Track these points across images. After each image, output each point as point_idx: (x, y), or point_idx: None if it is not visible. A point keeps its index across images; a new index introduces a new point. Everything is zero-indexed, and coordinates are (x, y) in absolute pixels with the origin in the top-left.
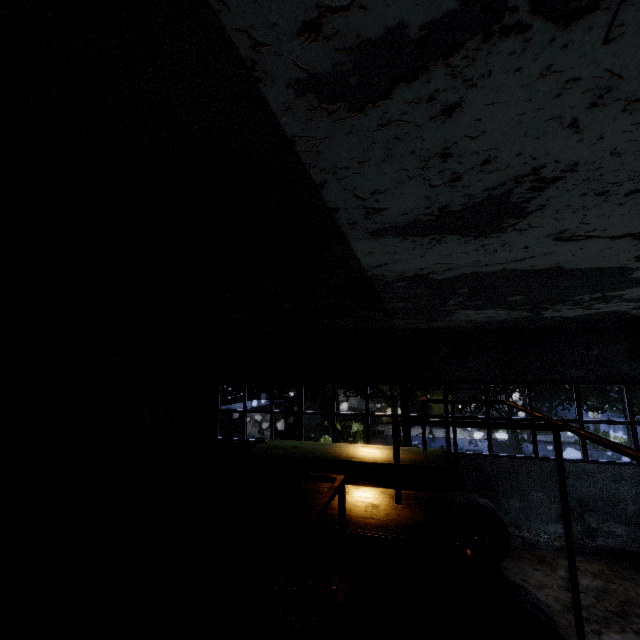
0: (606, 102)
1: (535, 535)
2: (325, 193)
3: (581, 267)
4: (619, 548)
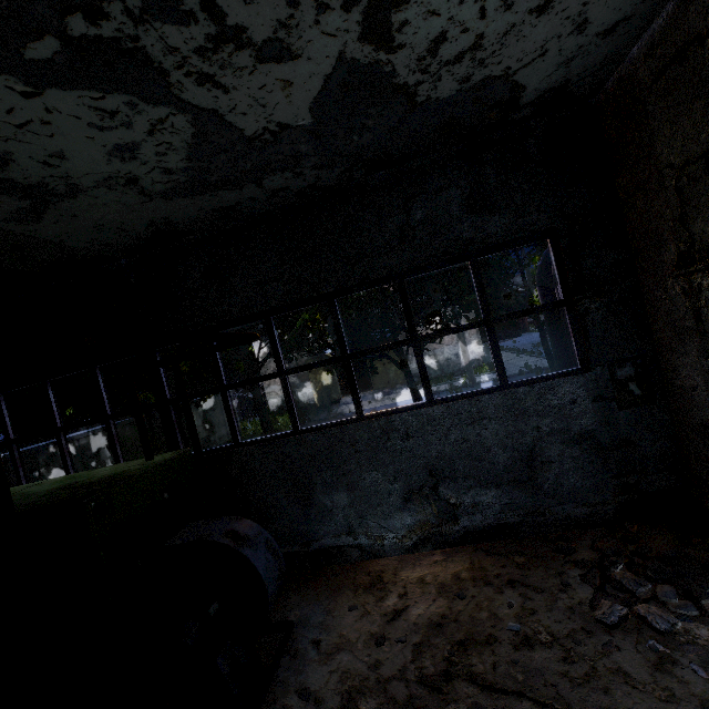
0: None
1: (377, 538)
2: None
3: None
4: (491, 524)
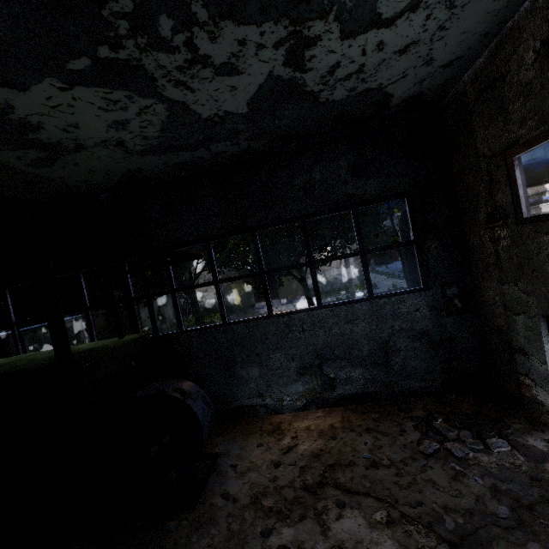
0: None
1: (278, 400)
2: None
3: None
4: (358, 392)
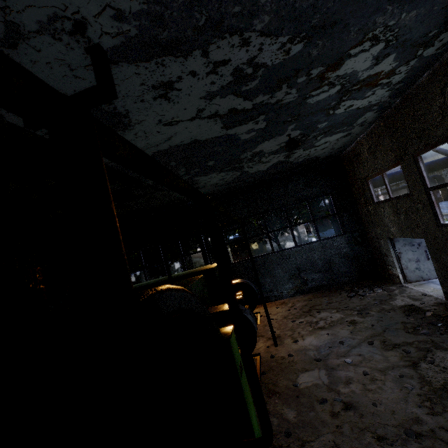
0: (75, 68)
1: (280, 293)
2: (10, 120)
3: (207, 138)
4: (318, 285)
